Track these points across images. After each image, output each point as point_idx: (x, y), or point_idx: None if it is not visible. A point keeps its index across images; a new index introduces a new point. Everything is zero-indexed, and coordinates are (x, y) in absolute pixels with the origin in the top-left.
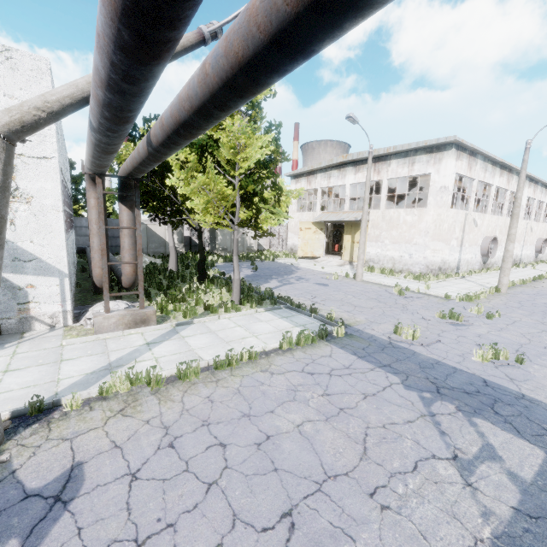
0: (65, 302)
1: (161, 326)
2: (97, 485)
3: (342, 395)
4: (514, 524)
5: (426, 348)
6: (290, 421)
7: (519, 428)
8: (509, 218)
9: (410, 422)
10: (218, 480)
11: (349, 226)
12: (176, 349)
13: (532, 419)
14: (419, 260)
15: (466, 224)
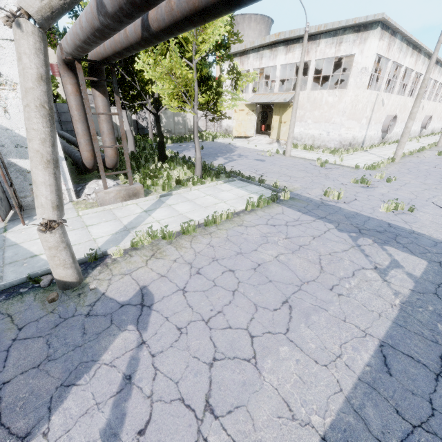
0: (67, 182)
1: (149, 198)
2: (163, 296)
3: (298, 237)
4: (412, 297)
5: (347, 205)
6: (269, 255)
7: (412, 250)
8: (409, 97)
9: (346, 251)
10: (237, 289)
11: (278, 108)
12: (169, 214)
13: (420, 244)
14: (334, 137)
15: (376, 104)
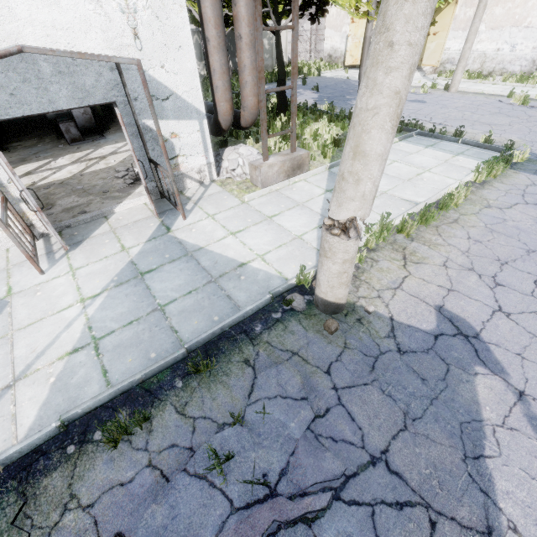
0: (207, 153)
1: (317, 171)
2: (481, 322)
3: None
4: None
5: None
6: None
7: None
8: None
9: None
10: None
11: None
12: None
13: None
14: (524, 53)
15: None
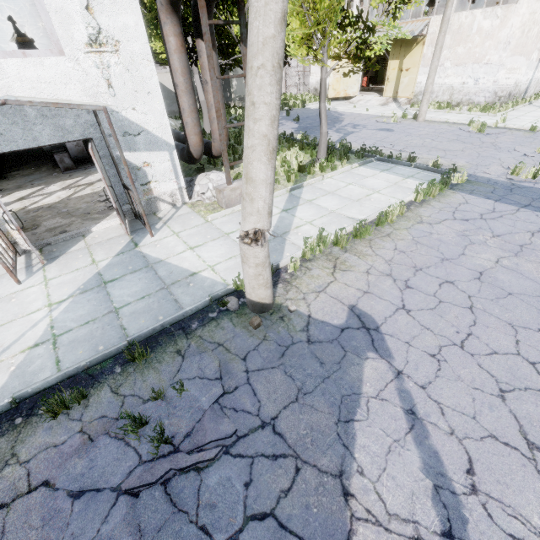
0: (178, 179)
1: (278, 193)
2: (384, 317)
3: (510, 235)
4: None
5: None
6: (486, 260)
7: None
8: None
9: None
10: (473, 305)
11: (398, 47)
12: (317, 212)
13: None
14: (486, 86)
15: None
